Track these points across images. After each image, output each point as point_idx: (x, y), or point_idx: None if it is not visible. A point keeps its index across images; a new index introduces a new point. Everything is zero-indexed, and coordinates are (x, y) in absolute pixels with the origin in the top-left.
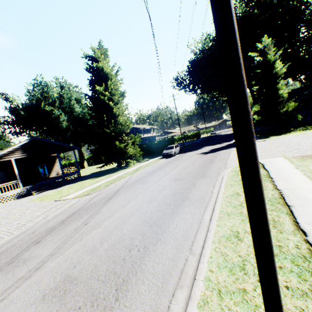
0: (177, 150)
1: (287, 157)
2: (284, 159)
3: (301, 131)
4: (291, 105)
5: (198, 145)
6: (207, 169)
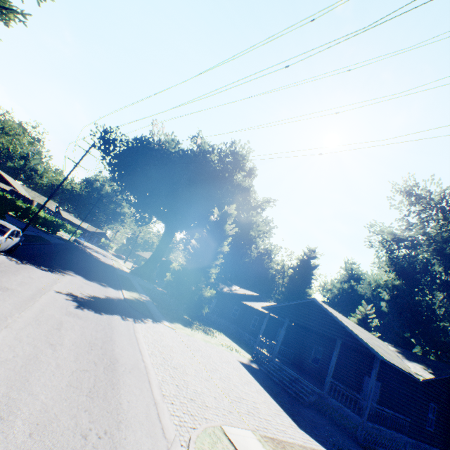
0: (7, 244)
1: (261, 438)
2: (265, 448)
3: (204, 333)
4: (211, 292)
5: (55, 253)
6: (117, 423)
